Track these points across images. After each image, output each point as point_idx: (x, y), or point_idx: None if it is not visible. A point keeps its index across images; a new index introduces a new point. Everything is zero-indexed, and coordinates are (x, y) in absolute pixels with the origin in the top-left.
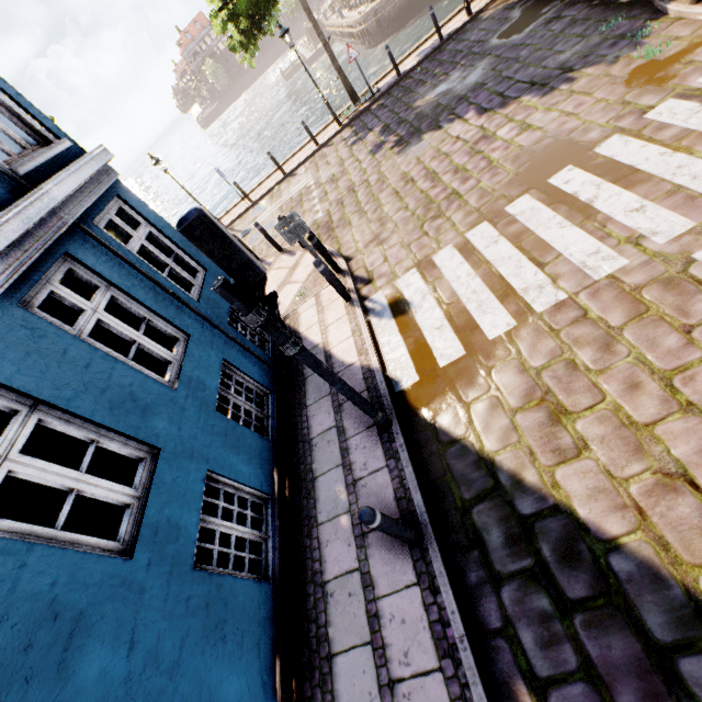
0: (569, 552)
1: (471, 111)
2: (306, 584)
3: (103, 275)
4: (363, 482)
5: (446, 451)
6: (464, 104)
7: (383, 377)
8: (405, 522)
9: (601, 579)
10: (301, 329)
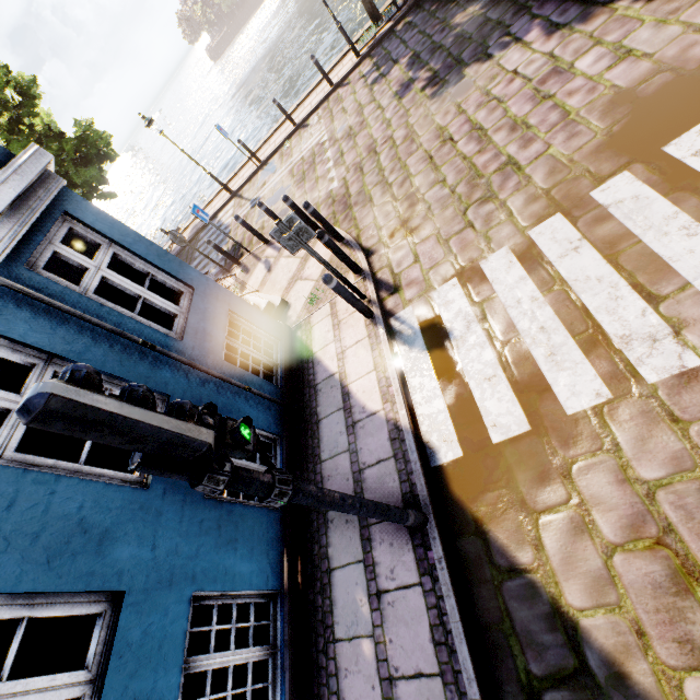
0: None
1: (534, 28)
2: None
3: (39, 347)
4: (390, 597)
5: (504, 583)
6: (524, 18)
7: (414, 444)
8: (446, 684)
9: None
10: (314, 347)
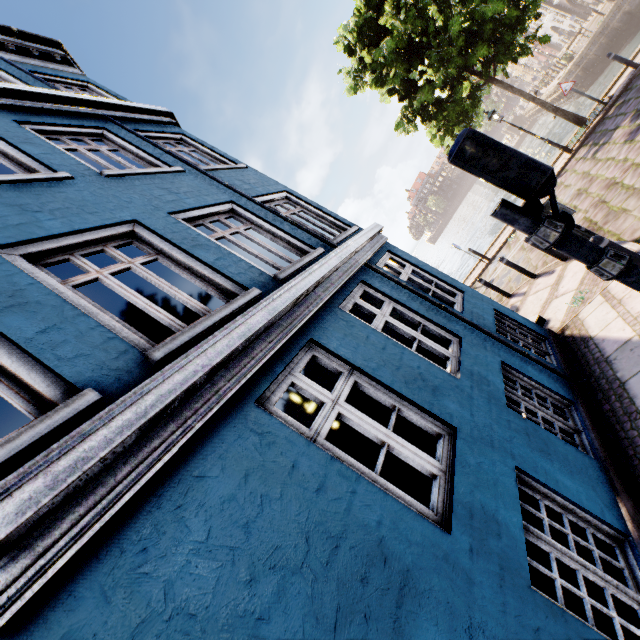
0: None
1: None
2: None
3: (385, 293)
4: None
5: None
6: None
7: None
8: None
9: None
10: (591, 333)
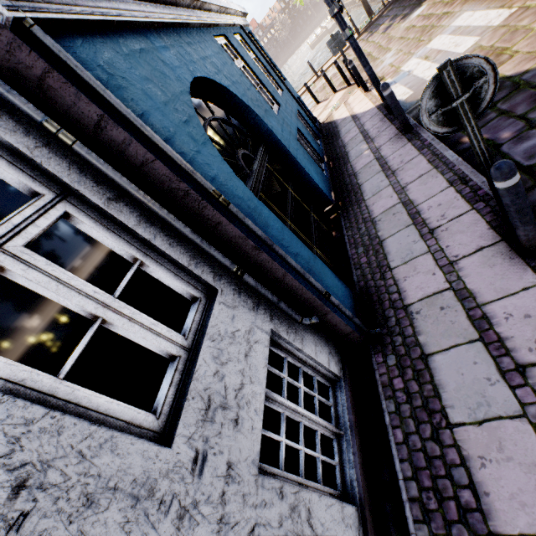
0: (499, 89)
1: None
2: (344, 179)
3: (251, 48)
4: (377, 136)
5: None
6: None
7: None
8: (402, 132)
9: (515, 86)
10: (335, 119)
